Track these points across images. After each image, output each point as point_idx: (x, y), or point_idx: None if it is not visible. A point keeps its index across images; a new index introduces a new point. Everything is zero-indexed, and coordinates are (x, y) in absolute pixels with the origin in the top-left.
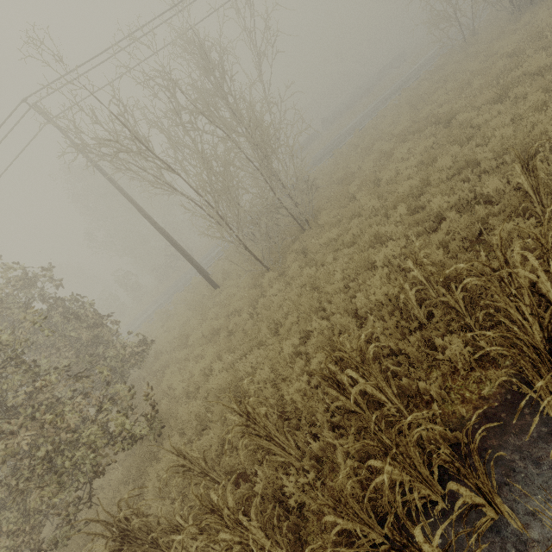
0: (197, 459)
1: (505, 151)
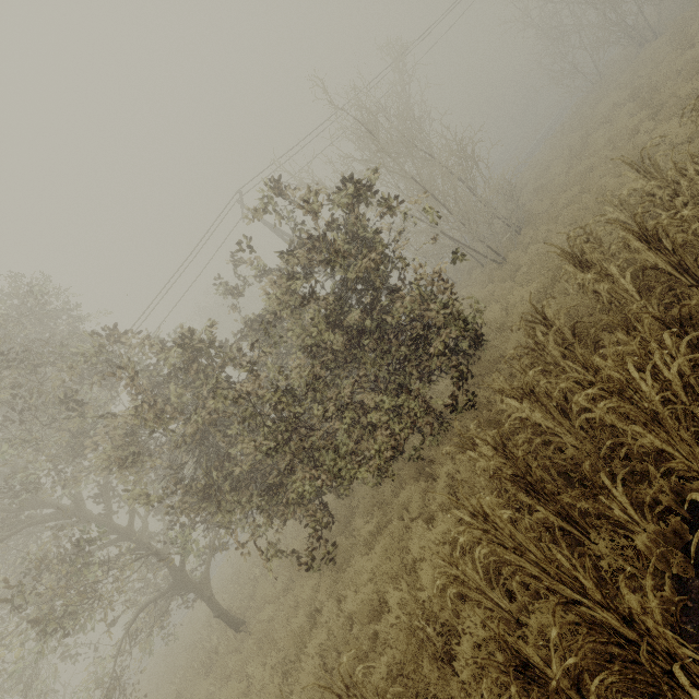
0: (599, 241)
1: None
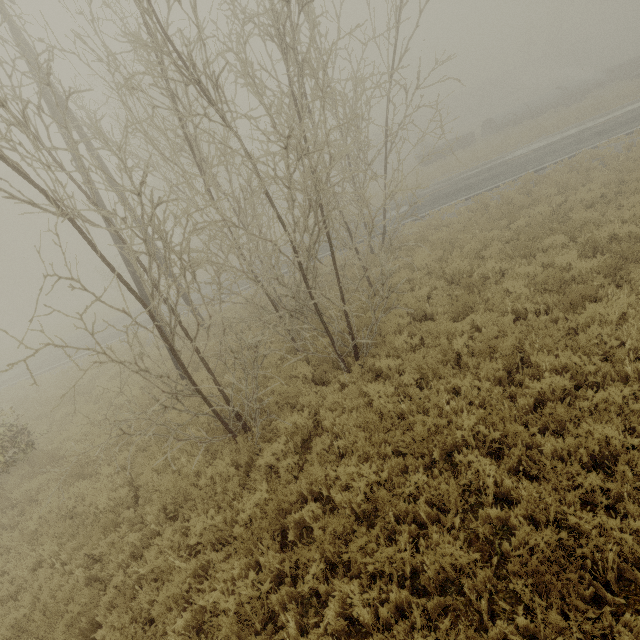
0: None
1: None
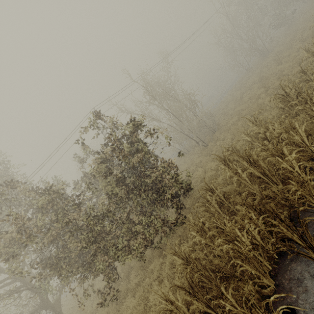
0: (238, 151)
1: (293, 67)
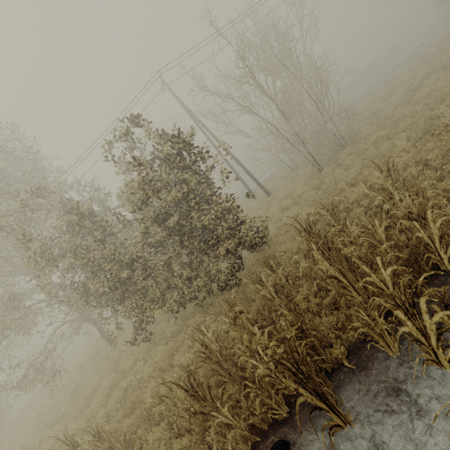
0: (340, 212)
1: None
